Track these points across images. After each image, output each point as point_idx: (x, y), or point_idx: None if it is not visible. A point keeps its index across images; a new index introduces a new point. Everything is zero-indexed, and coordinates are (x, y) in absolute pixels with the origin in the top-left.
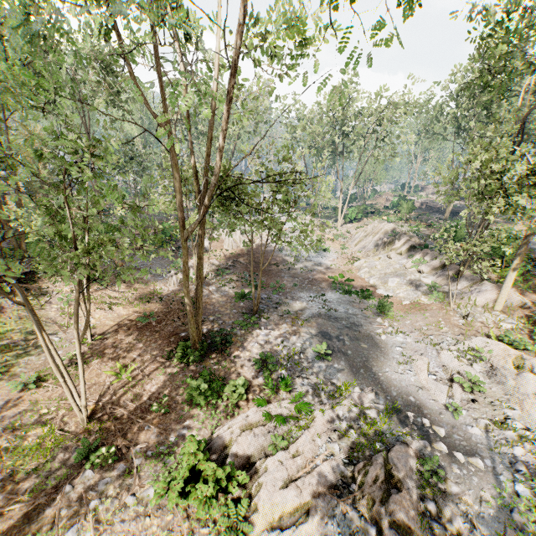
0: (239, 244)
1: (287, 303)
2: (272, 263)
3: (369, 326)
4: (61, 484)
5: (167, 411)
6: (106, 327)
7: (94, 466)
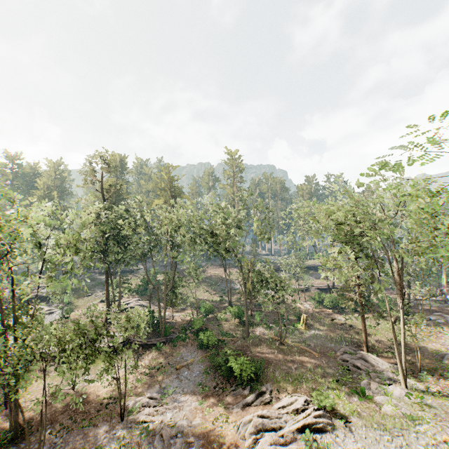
0: (246, 436)
1: None
2: None
3: None
4: None
5: None
6: (87, 390)
7: None
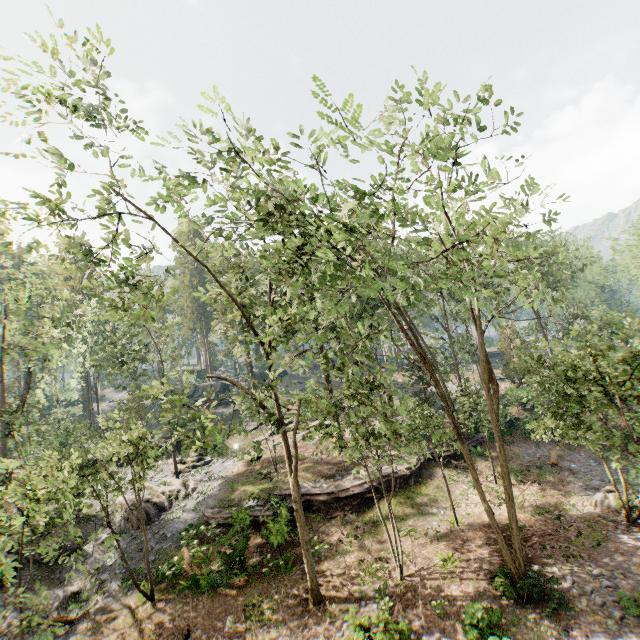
0: None
1: None
2: None
3: None
4: (363, 598)
5: (440, 613)
6: (479, 520)
7: (380, 605)
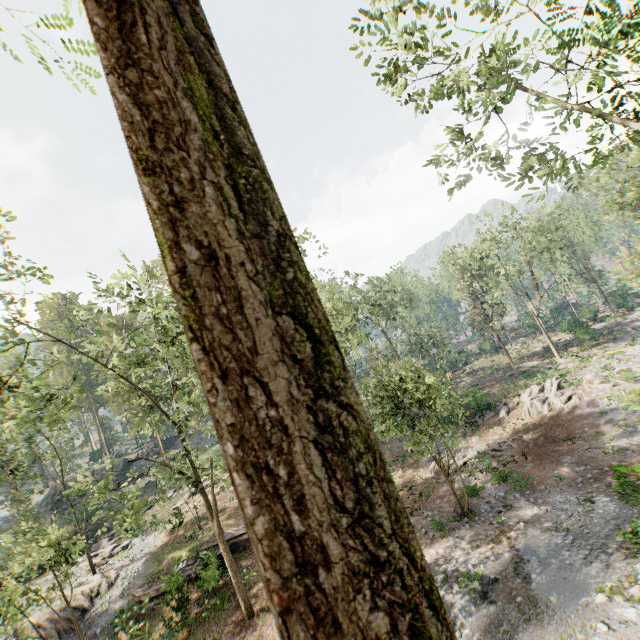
0: (541, 409)
1: (520, 508)
2: (570, 437)
3: (608, 572)
4: None
5: None
6: None
7: None
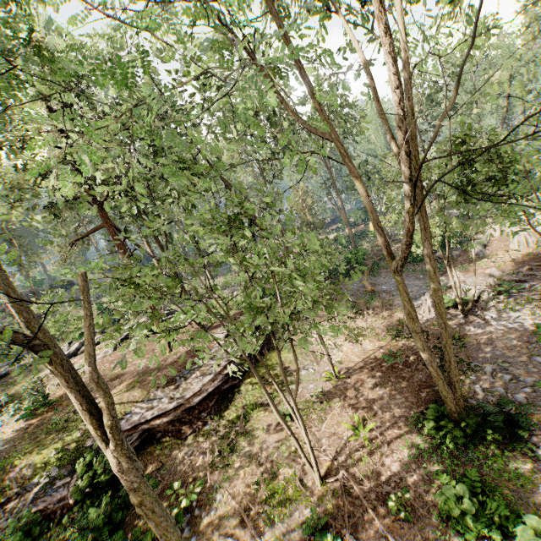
0: None
1: None
2: None
3: None
4: None
5: (408, 518)
6: (351, 363)
7: None
